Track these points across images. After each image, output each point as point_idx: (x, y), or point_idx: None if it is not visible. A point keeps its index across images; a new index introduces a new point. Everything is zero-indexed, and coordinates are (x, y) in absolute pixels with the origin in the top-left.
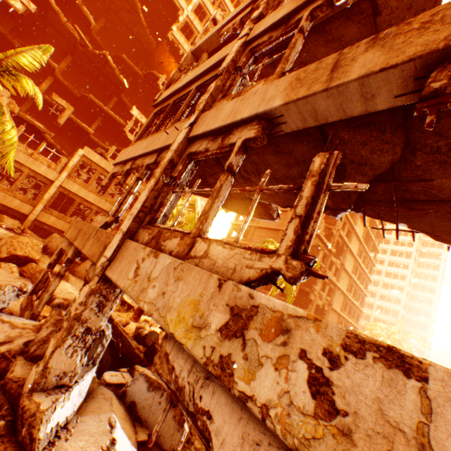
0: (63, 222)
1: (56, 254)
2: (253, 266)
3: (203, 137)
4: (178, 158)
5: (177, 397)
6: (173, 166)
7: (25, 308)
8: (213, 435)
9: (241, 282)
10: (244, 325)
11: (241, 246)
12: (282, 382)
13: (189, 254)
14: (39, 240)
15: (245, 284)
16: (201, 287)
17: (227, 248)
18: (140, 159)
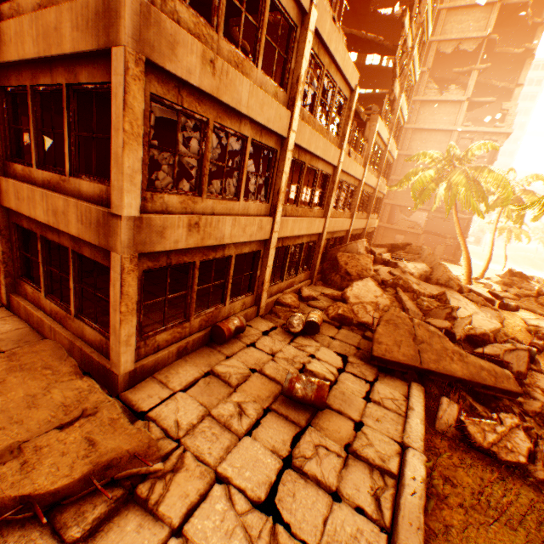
0: (358, 221)
1: None
2: None
3: None
4: None
5: None
6: None
7: None
8: None
9: None
10: None
11: None
12: None
13: None
14: (415, 258)
15: None
16: None
17: None
18: None
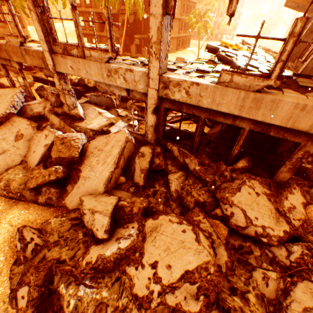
0: None
1: (2, 69)
2: (105, 57)
3: None
4: None
5: (106, 92)
6: None
7: (24, 98)
8: (115, 93)
9: (105, 63)
10: (111, 74)
11: (99, 50)
12: (120, 80)
13: (85, 56)
14: None
15: (106, 63)
16: (97, 68)
17: (96, 52)
18: None
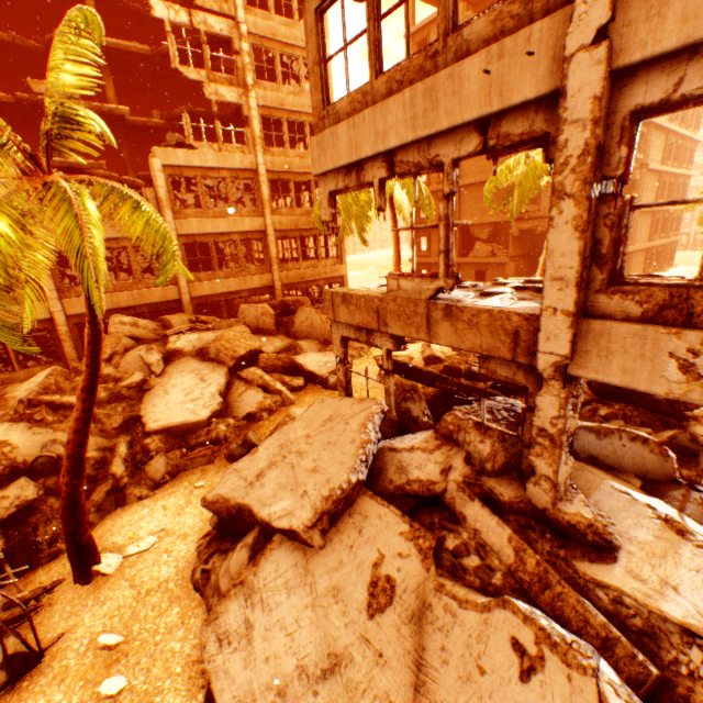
0: (219, 282)
1: (338, 346)
2: None
3: (673, 54)
4: (602, 132)
5: None
6: (598, 157)
7: None
8: None
9: None
10: None
11: None
12: None
13: None
14: (232, 324)
15: None
16: None
17: None
18: (409, 151)
